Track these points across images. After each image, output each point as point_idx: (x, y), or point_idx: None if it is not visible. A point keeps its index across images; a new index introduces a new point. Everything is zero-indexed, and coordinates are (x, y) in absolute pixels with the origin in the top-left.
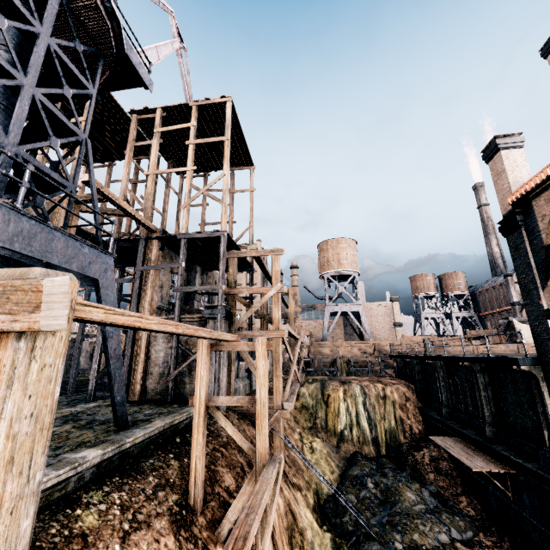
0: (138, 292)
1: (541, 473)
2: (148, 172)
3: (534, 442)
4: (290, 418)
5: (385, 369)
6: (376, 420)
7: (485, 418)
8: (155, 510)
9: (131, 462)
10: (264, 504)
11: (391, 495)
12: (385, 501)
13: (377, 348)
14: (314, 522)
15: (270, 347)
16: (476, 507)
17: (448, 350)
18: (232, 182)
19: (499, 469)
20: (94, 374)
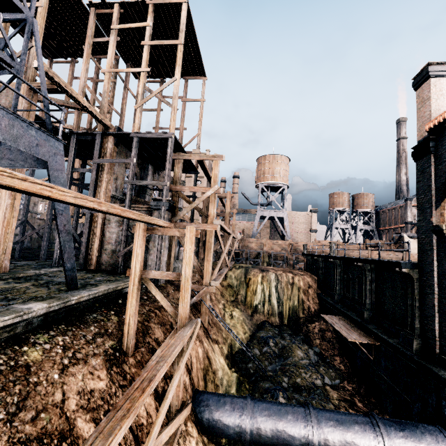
0: (95, 181)
1: (399, 347)
2: (105, 69)
3: (399, 325)
4: (217, 292)
5: (297, 264)
6: (284, 300)
7: (366, 305)
8: (92, 351)
9: (77, 315)
10: (175, 355)
11: (285, 352)
12: (280, 355)
13: (294, 247)
14: (226, 365)
15: (197, 235)
16: (346, 364)
17: (348, 253)
18: (185, 91)
19: (368, 341)
20: (58, 246)
